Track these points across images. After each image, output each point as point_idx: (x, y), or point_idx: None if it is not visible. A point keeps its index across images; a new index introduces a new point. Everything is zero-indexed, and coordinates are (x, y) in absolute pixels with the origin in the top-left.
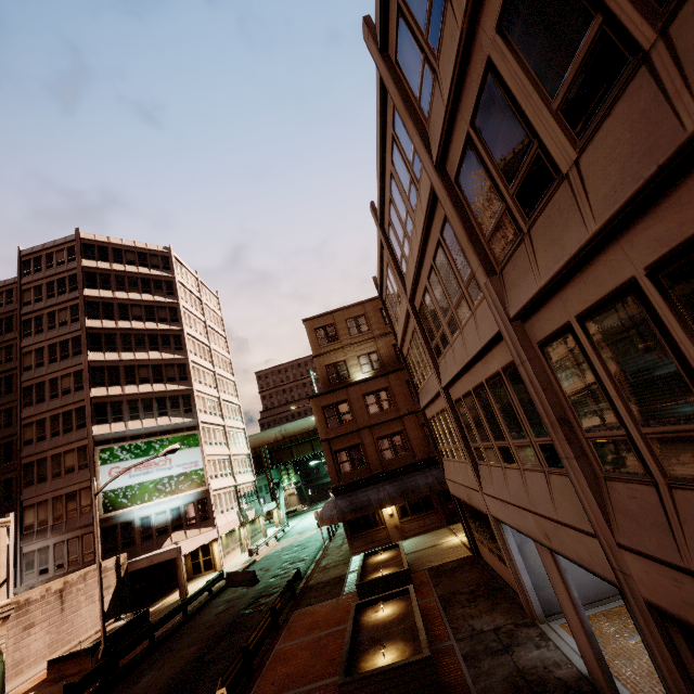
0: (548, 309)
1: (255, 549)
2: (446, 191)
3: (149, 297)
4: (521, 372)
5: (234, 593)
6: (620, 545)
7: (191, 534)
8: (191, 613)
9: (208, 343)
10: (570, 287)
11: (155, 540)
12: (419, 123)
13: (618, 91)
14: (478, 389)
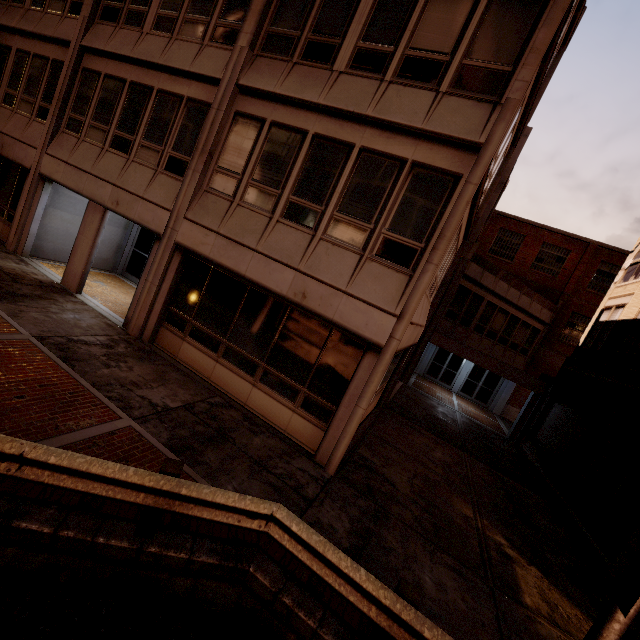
0: (262, 104)
1: None
2: None
3: None
4: (211, 113)
5: None
6: (186, 218)
7: None
8: None
9: None
10: (284, 108)
11: None
12: None
13: (371, 76)
14: (141, 88)
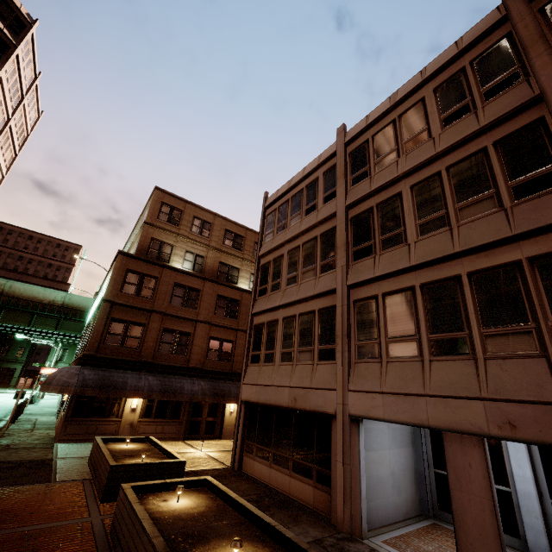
0: None
1: None
2: None
3: None
4: None
5: None
6: None
7: None
8: None
9: None
10: None
11: None
12: None
13: None
14: (439, 283)
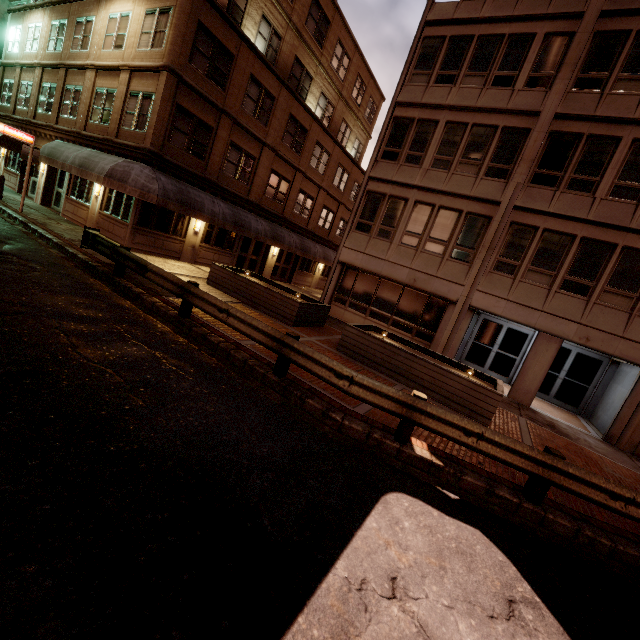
0: None
1: None
2: None
3: None
4: None
5: None
6: None
7: None
8: None
9: None
10: None
11: None
12: None
13: None
14: (597, 243)
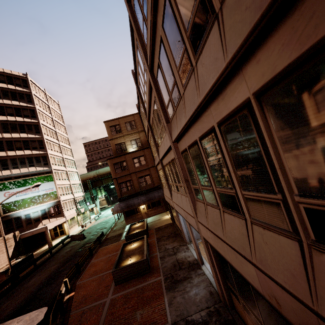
0: (182, 141)
1: (84, 224)
2: (153, 83)
3: (16, 103)
4: (176, 161)
5: (74, 243)
6: (198, 221)
7: (52, 220)
8: (54, 253)
9: (55, 129)
10: (186, 136)
11: (33, 224)
12: (143, 46)
13: (190, 76)
14: (169, 163)
